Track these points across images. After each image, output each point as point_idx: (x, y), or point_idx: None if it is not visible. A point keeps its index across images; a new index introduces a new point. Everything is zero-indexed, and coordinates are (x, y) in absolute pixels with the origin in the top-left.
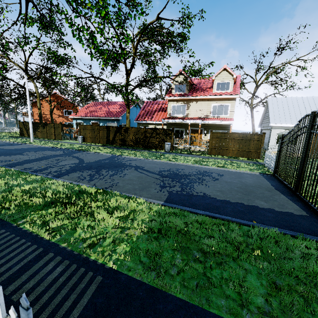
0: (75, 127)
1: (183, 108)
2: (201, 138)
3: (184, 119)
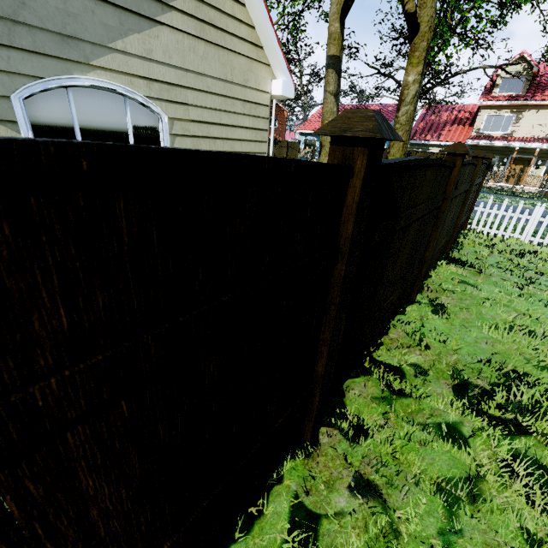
0: (302, 148)
1: (507, 121)
2: (528, 173)
3: (508, 140)
